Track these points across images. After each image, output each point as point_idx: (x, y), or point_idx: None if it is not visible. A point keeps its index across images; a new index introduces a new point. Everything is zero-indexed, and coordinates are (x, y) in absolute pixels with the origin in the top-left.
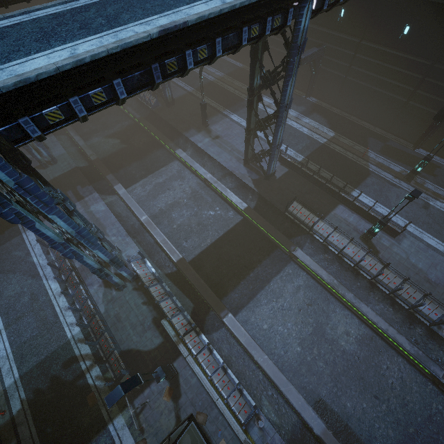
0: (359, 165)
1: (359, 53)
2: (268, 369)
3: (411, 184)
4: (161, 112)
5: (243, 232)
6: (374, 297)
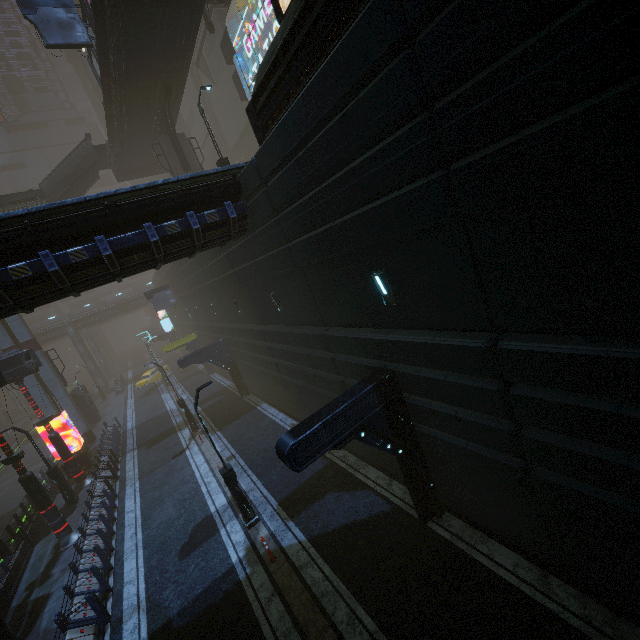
0: None
1: None
2: None
3: None
4: None
5: None
6: None
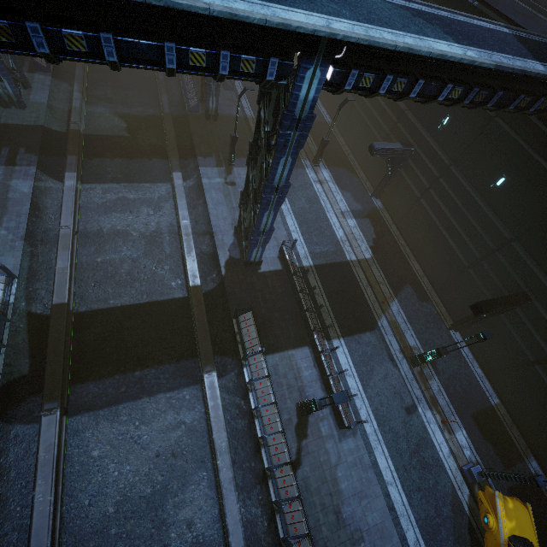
0: (369, 310)
1: (444, 178)
2: (37, 517)
3: (414, 371)
4: (195, 120)
5: (174, 313)
6: (259, 494)
